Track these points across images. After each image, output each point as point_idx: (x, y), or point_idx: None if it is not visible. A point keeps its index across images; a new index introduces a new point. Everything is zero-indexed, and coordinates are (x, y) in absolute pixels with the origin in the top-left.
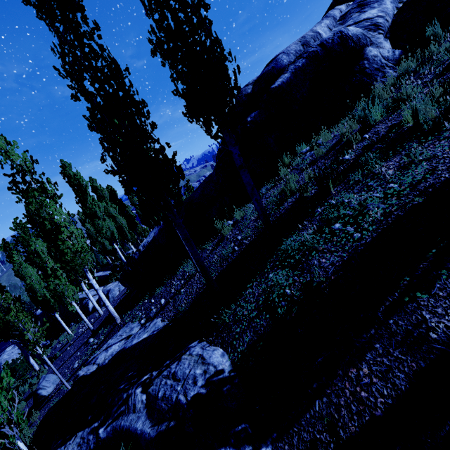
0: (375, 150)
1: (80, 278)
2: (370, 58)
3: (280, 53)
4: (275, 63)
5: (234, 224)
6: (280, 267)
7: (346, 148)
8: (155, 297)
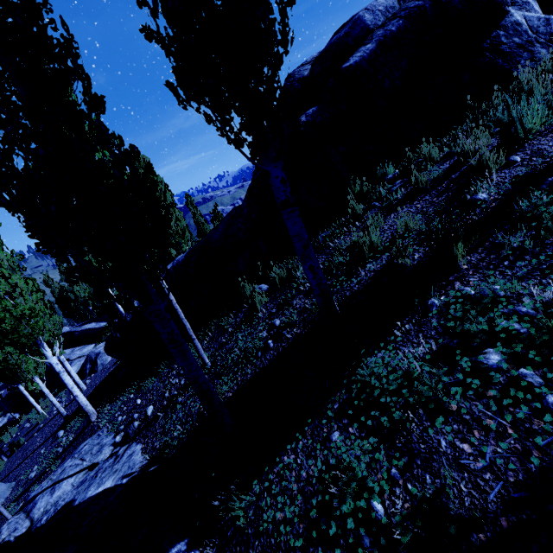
0: (551, 188)
1: (30, 355)
2: (510, 26)
3: (359, 11)
4: (351, 26)
5: (271, 292)
6: (356, 422)
7: (474, 178)
8: (143, 395)
